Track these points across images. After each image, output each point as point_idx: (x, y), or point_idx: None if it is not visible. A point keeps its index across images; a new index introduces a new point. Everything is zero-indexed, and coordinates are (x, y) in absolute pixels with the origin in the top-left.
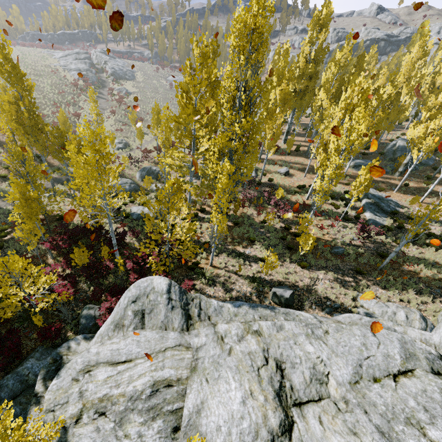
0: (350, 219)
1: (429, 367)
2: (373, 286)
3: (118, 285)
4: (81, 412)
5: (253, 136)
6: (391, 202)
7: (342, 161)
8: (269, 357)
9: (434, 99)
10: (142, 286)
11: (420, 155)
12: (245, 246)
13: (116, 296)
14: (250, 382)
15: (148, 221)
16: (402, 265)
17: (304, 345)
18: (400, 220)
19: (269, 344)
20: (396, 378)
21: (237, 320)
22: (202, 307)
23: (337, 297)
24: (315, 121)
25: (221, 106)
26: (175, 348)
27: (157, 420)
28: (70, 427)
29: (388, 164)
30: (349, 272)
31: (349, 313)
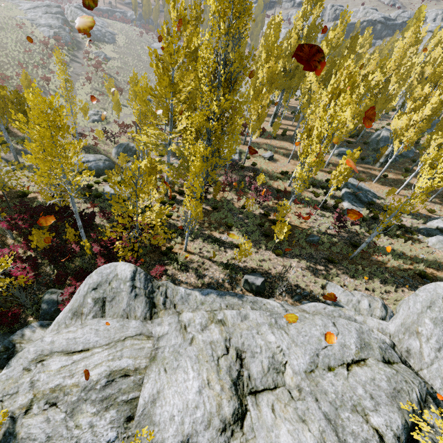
0: (328, 208)
1: (381, 356)
2: (343, 275)
3: (85, 269)
4: (32, 403)
5: (233, 116)
6: (369, 193)
7: (323, 149)
8: (231, 346)
9: (420, 89)
10: (105, 272)
11: (400, 147)
12: (222, 232)
13: (81, 281)
14: (208, 371)
15: (114, 203)
16: (372, 255)
17: (266, 335)
18: (376, 211)
19: (232, 333)
20: (349, 367)
21: (203, 308)
22: (168, 295)
23: (307, 285)
24: (303, 105)
25: (199, 81)
26: (135, 337)
27: (110, 410)
28: (18, 417)
29: (371, 154)
30: (321, 261)
31: (317, 300)
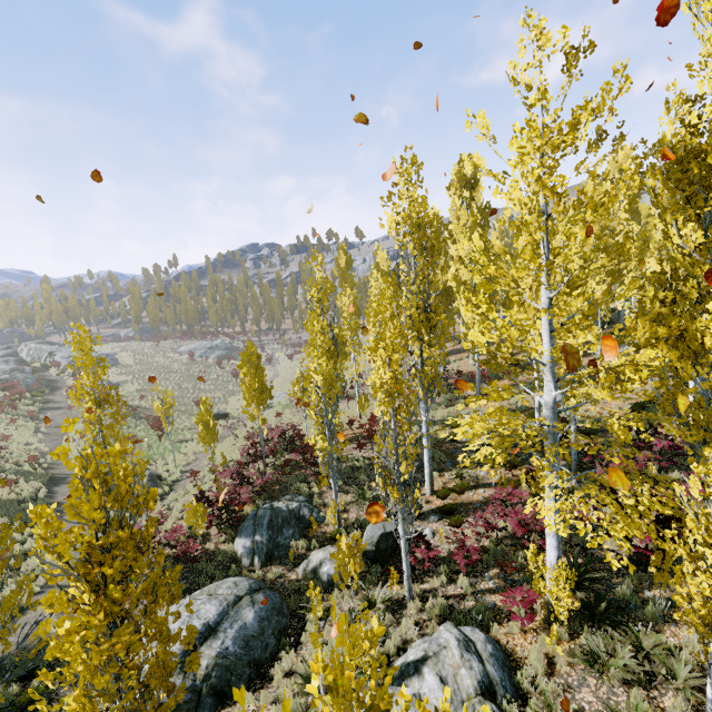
0: None
1: None
2: None
3: None
4: None
5: None
6: None
7: None
8: None
9: None
10: None
11: None
12: None
13: None
14: None
15: None
16: None
17: None
18: None
19: None
20: None
21: None
22: None
23: None
24: None
25: None
26: None
27: None
28: None
29: None
30: None
31: None
